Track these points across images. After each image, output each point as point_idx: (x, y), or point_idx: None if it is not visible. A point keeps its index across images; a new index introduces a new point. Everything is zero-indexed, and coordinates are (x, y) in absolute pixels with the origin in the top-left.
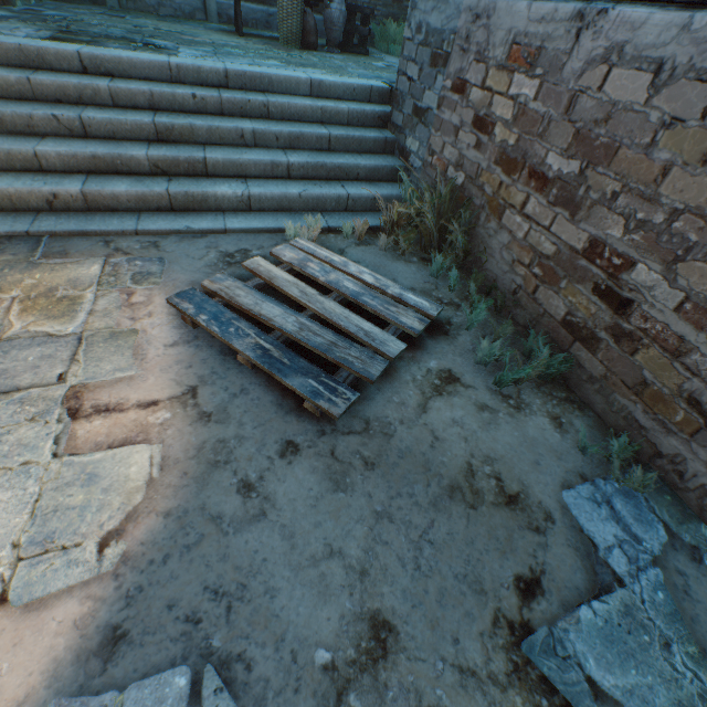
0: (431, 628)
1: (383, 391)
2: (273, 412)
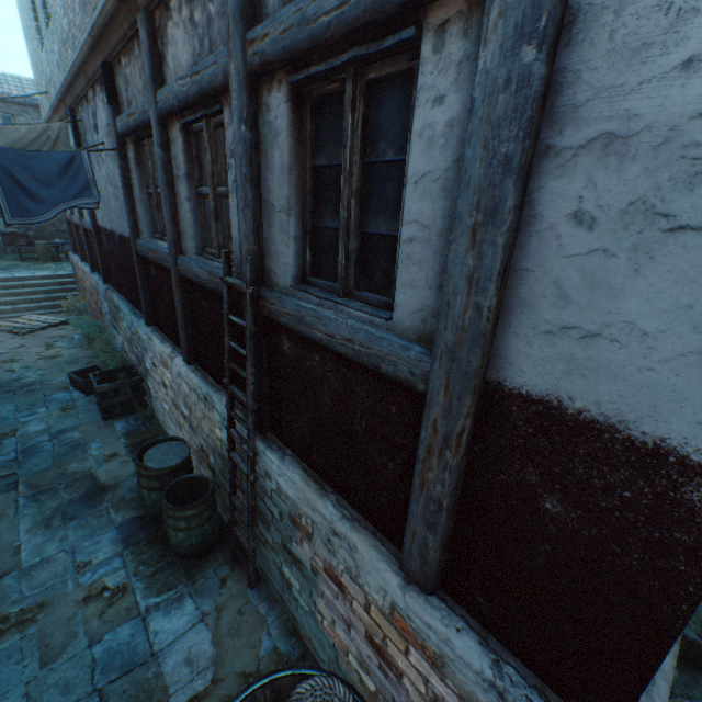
0: (34, 345)
1: (43, 332)
2: (12, 336)
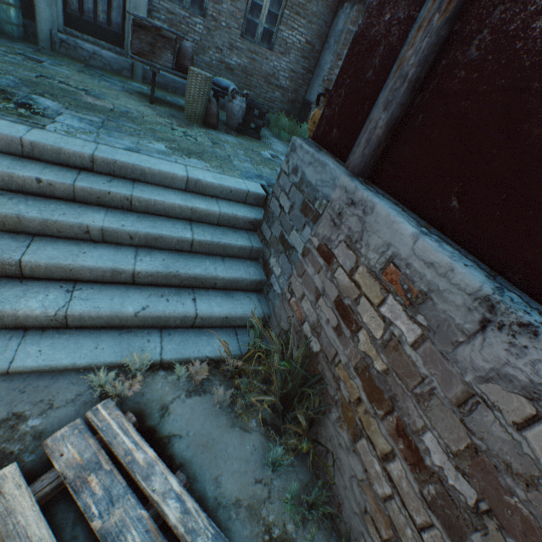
0: None
1: None
2: None
